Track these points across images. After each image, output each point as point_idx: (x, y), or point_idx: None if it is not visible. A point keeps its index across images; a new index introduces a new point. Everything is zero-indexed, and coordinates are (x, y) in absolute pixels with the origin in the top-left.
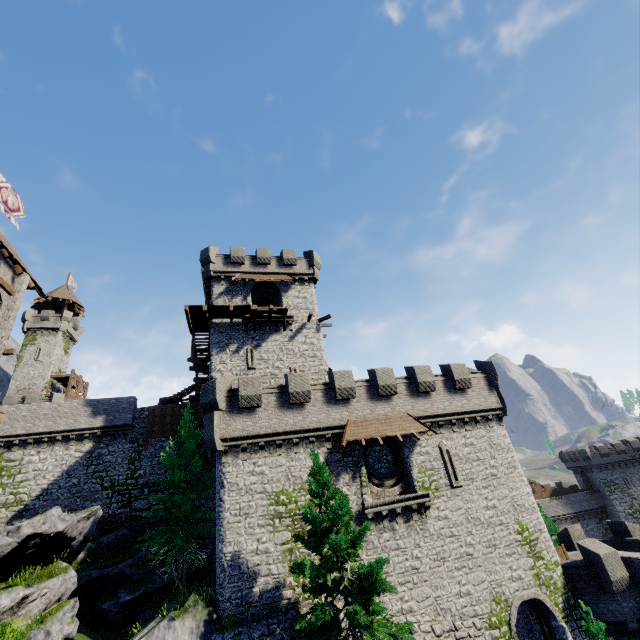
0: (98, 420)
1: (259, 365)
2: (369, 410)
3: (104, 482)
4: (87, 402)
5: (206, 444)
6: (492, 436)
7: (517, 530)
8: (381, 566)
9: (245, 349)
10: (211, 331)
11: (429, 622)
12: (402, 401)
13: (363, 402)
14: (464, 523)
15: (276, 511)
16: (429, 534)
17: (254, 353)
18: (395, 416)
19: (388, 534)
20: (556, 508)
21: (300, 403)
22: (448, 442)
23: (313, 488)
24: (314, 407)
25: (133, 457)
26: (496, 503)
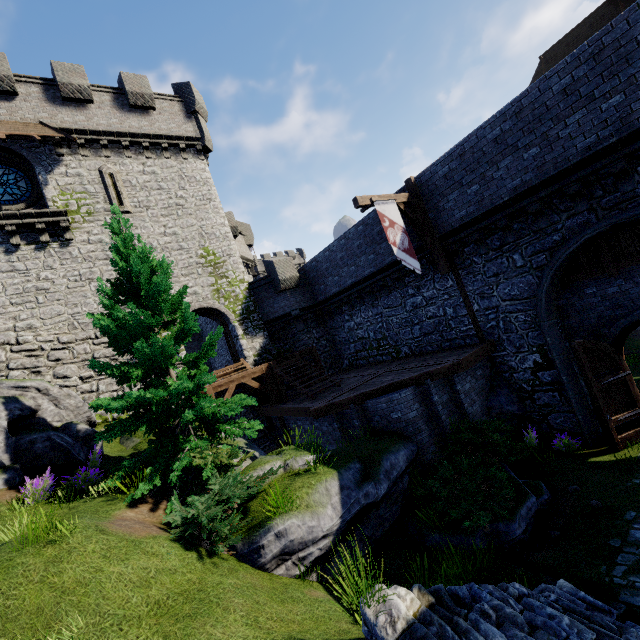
0: None
1: None
2: None
3: None
4: None
5: None
6: (185, 168)
7: (201, 255)
8: None
9: None
10: None
11: (57, 335)
12: (31, 106)
13: None
14: None
15: None
16: (71, 257)
17: None
18: (14, 121)
19: None
20: None
21: None
22: (116, 167)
23: None
24: None
25: None
26: (178, 231)
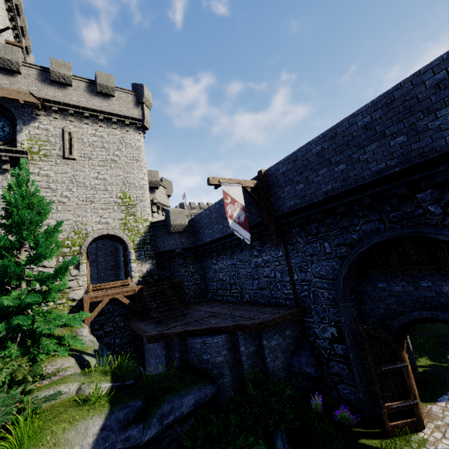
0: None
1: None
2: None
3: None
4: None
5: None
6: (125, 137)
7: (120, 196)
8: None
9: None
10: None
11: None
12: (28, 82)
13: None
14: (66, 183)
15: None
16: None
17: None
18: (12, 89)
19: None
20: None
21: None
22: (75, 129)
23: None
24: None
25: None
26: (107, 177)
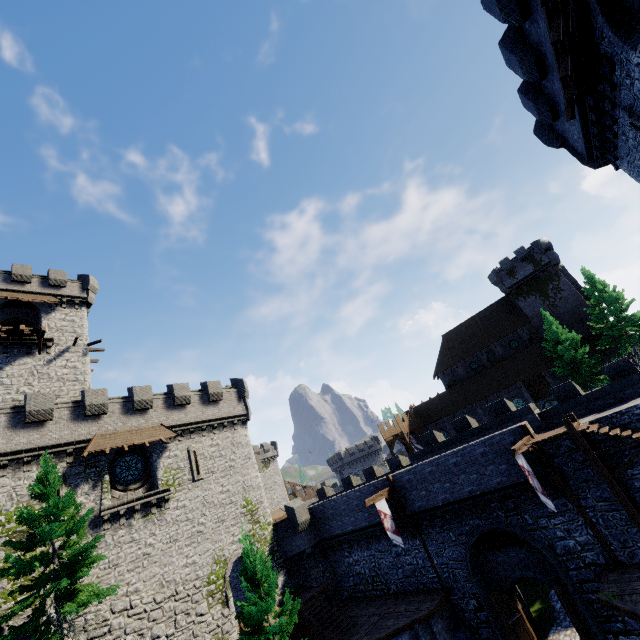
0: None
1: None
2: (122, 423)
3: None
4: None
5: None
6: (236, 436)
7: (243, 505)
8: (93, 540)
9: None
10: None
11: (153, 595)
12: (158, 414)
13: (116, 417)
14: (200, 508)
15: None
16: (166, 523)
17: None
18: (148, 427)
19: (124, 530)
20: None
21: (40, 422)
22: (197, 445)
23: (34, 492)
24: (57, 424)
25: None
26: (230, 487)
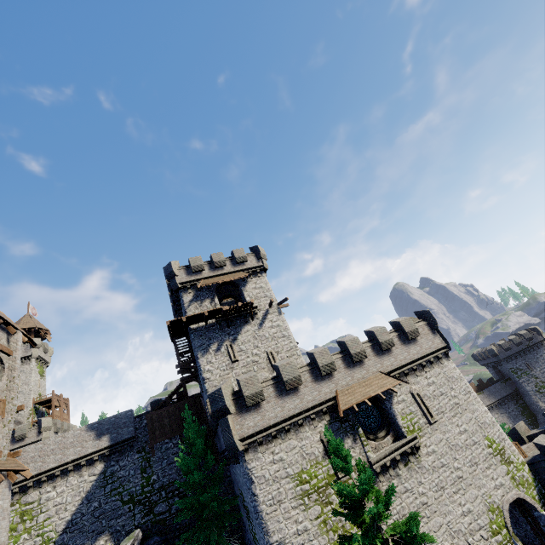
0: (103, 441)
1: (240, 356)
2: (350, 377)
3: (123, 497)
4: (89, 427)
5: (228, 448)
6: (446, 371)
7: (487, 445)
8: (417, 522)
9: (225, 345)
10: (191, 337)
11: None
12: (372, 362)
13: (343, 372)
14: (448, 452)
15: (303, 490)
16: (426, 470)
17: (233, 347)
18: (371, 376)
19: (395, 481)
20: (483, 401)
21: (294, 387)
22: (416, 386)
23: (338, 467)
24: (306, 388)
25: (144, 466)
26: (466, 427)
